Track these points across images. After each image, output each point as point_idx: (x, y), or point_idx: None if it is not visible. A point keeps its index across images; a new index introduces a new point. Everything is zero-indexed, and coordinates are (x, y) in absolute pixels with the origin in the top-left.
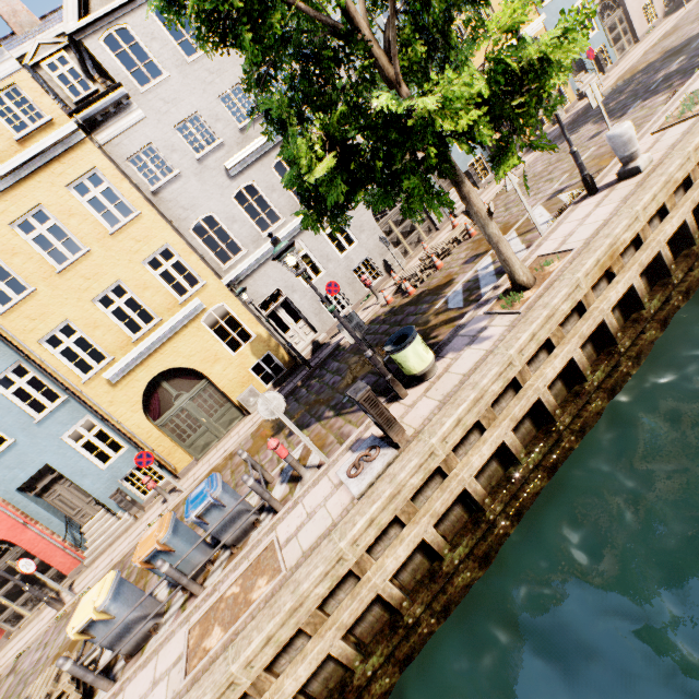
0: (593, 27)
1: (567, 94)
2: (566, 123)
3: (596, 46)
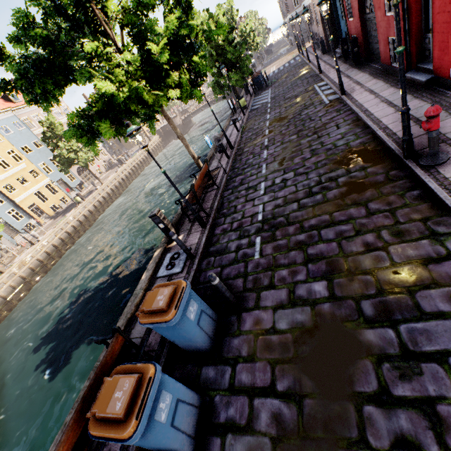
0: (75, 178)
1: (67, 198)
2: (63, 210)
3: (77, 183)
